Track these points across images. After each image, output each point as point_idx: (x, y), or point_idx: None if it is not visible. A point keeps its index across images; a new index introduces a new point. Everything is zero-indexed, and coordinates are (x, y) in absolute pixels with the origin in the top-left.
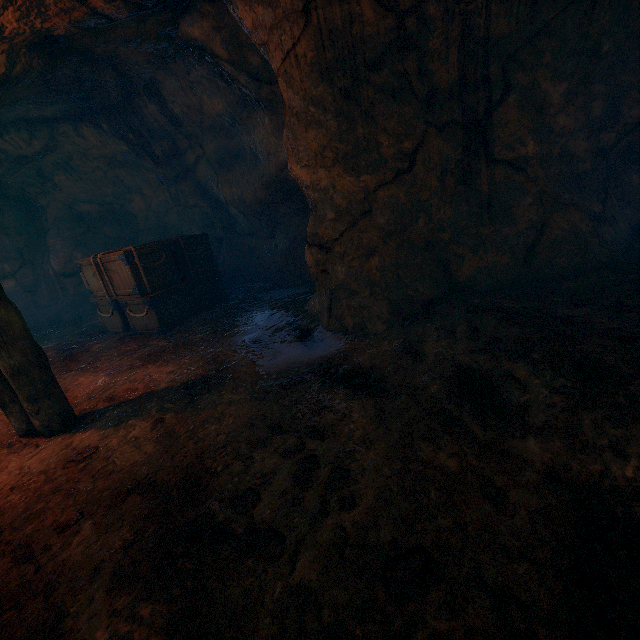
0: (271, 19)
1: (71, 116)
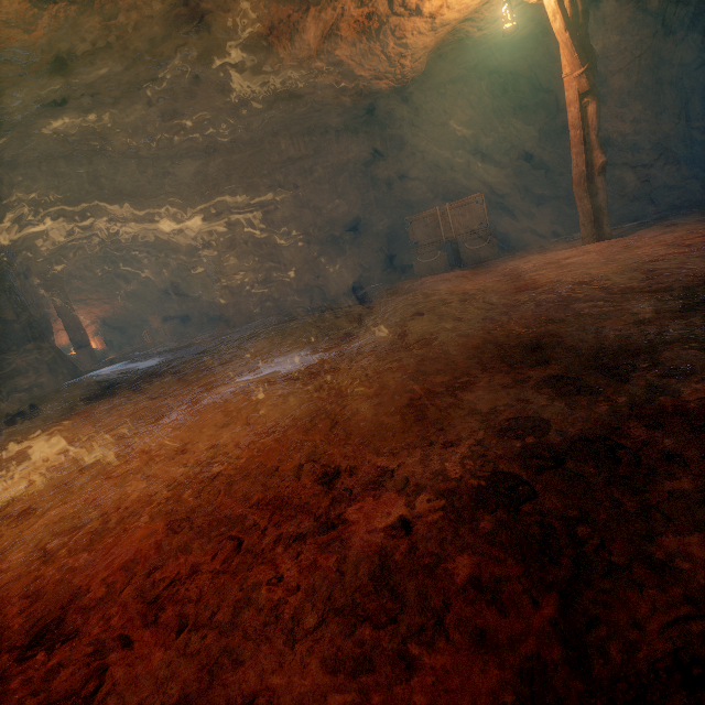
0: (628, 43)
1: (336, 127)
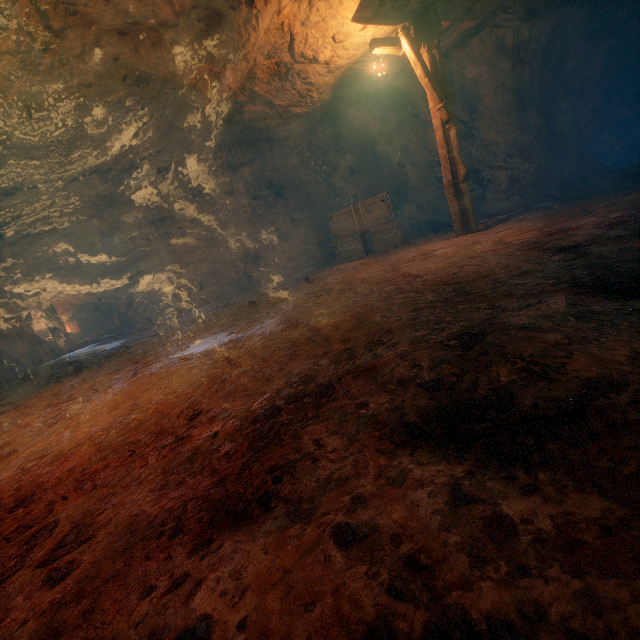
0: (493, 72)
1: (269, 139)
